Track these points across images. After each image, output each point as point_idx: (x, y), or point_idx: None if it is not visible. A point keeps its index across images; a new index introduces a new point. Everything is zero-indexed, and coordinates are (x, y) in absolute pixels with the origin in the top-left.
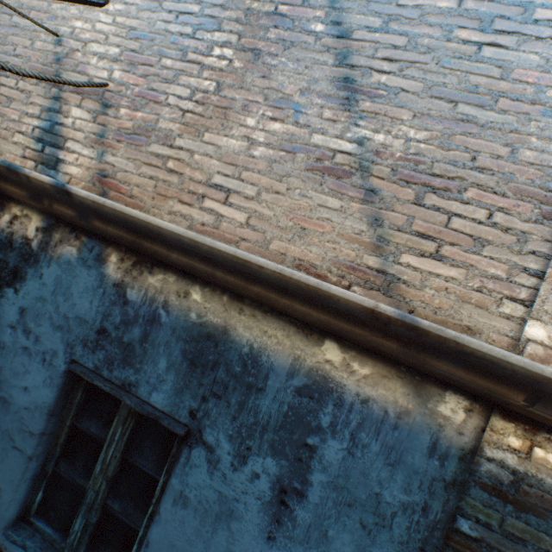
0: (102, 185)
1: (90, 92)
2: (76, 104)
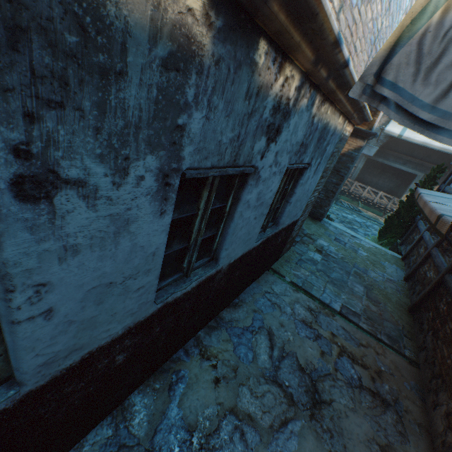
0: None
1: None
2: None
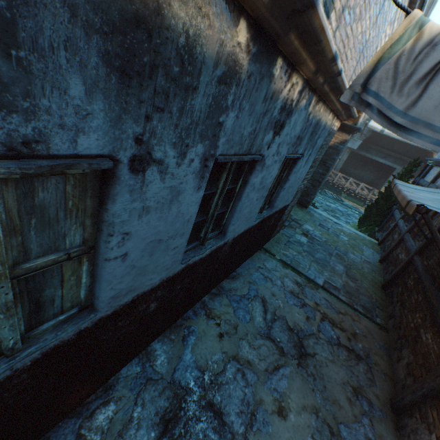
0: None
1: None
2: None
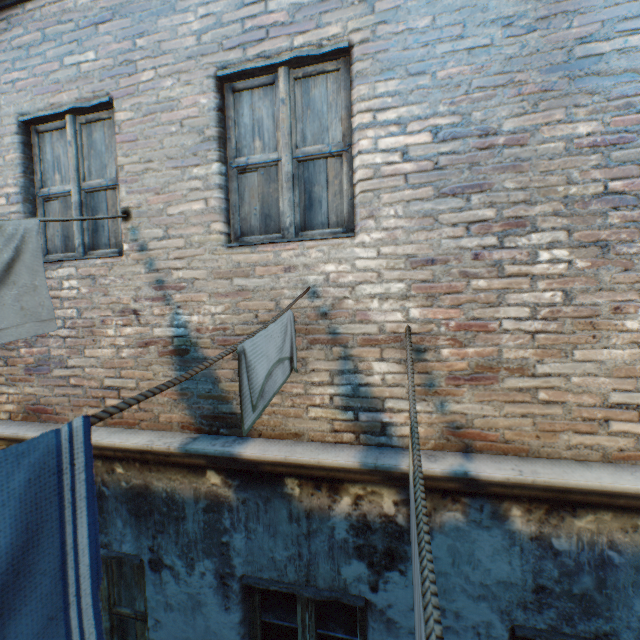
0: (458, 438)
1: (388, 340)
2: (374, 358)
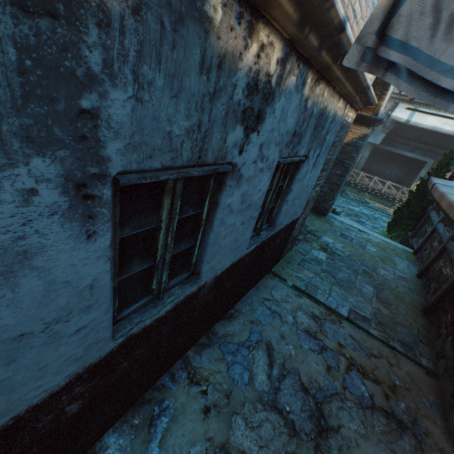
0: None
1: None
2: None
